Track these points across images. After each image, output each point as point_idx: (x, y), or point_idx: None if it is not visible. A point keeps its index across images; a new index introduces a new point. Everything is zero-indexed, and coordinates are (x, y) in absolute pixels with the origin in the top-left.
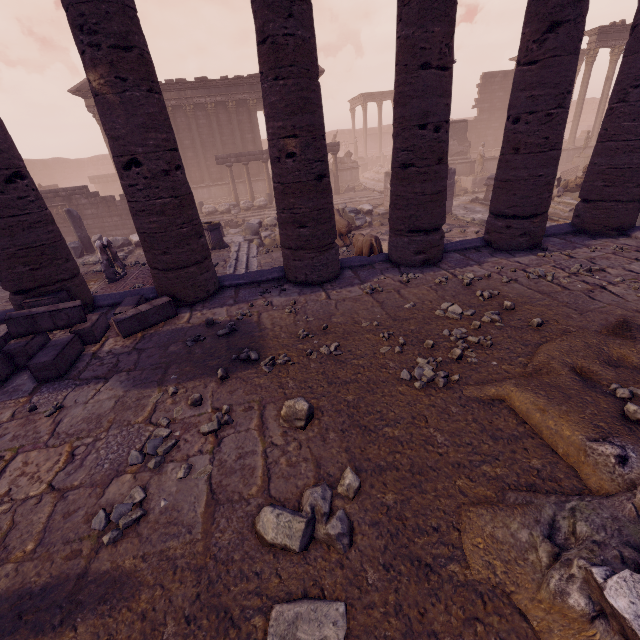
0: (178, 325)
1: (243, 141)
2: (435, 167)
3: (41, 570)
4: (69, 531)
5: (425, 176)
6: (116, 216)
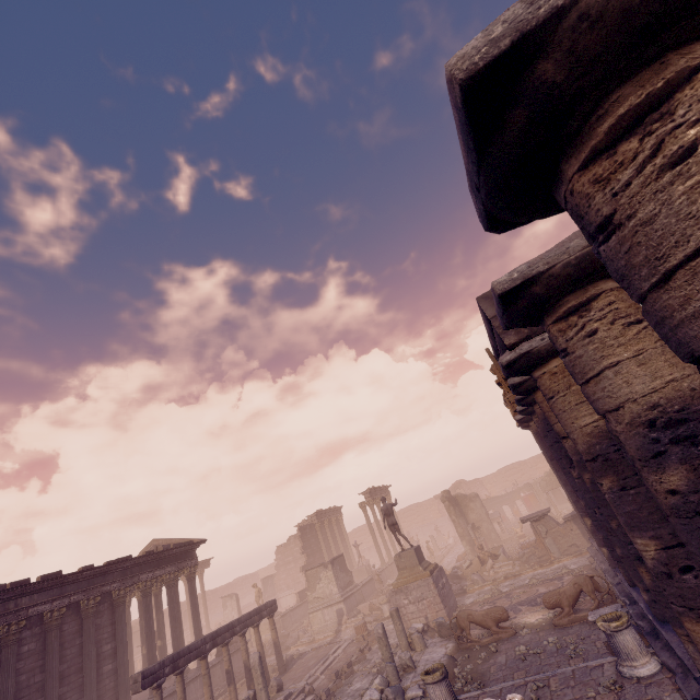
0: None
1: (96, 659)
2: None
3: None
4: None
5: None
6: None
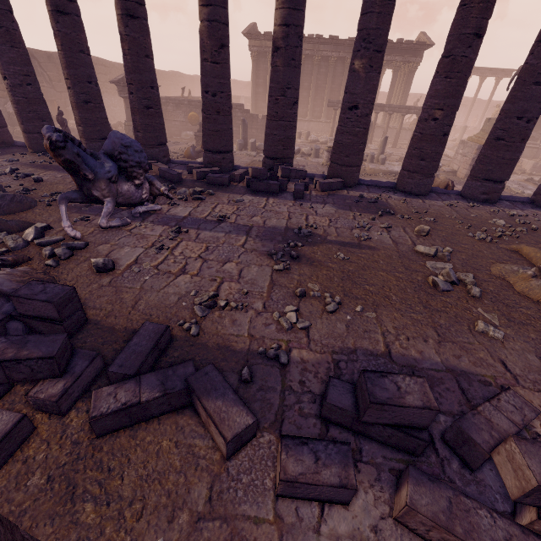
0: (344, 194)
1: None
2: (517, 144)
3: (344, 239)
4: (346, 235)
5: (508, 148)
6: (254, 129)
